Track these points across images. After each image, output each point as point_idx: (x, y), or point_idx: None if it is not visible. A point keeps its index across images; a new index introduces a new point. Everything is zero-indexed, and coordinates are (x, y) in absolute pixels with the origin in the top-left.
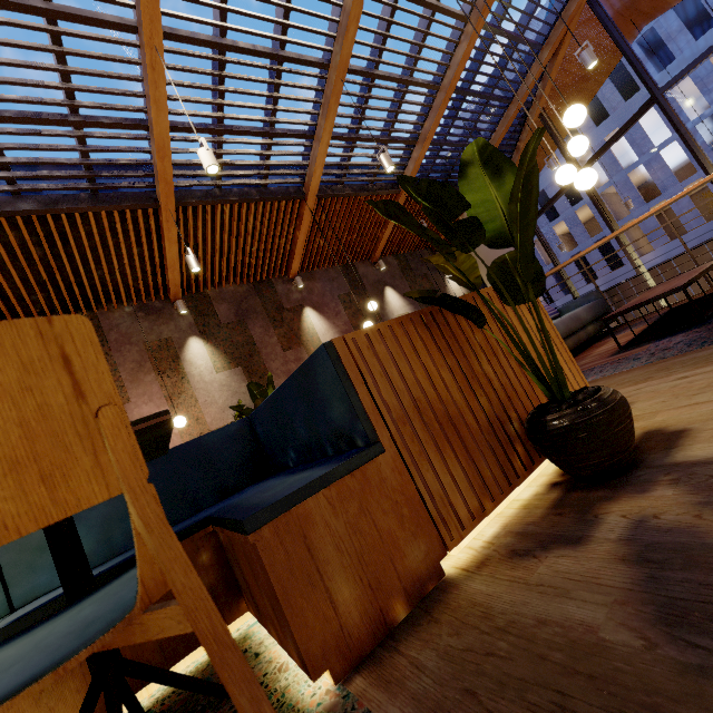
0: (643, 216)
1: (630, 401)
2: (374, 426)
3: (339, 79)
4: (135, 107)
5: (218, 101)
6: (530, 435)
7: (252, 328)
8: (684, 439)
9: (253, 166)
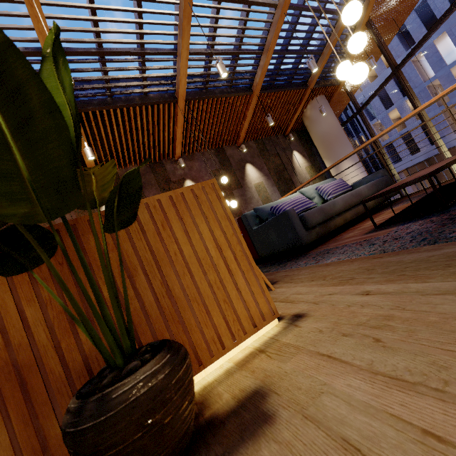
0: (425, 105)
1: (309, 312)
2: None
3: (187, 4)
4: (29, 38)
5: (94, 29)
6: None
7: (147, 195)
8: (248, 446)
9: (138, 79)
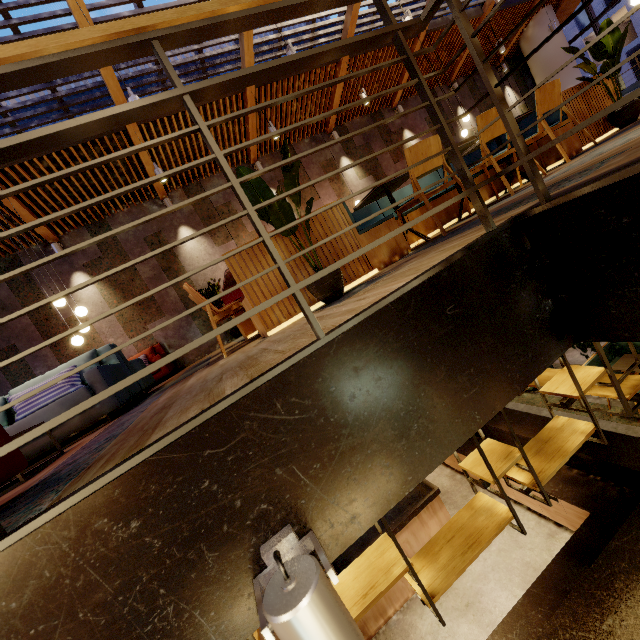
0: None
1: None
2: (567, 116)
3: None
4: None
5: None
6: (608, 117)
7: (374, 148)
8: None
9: None
